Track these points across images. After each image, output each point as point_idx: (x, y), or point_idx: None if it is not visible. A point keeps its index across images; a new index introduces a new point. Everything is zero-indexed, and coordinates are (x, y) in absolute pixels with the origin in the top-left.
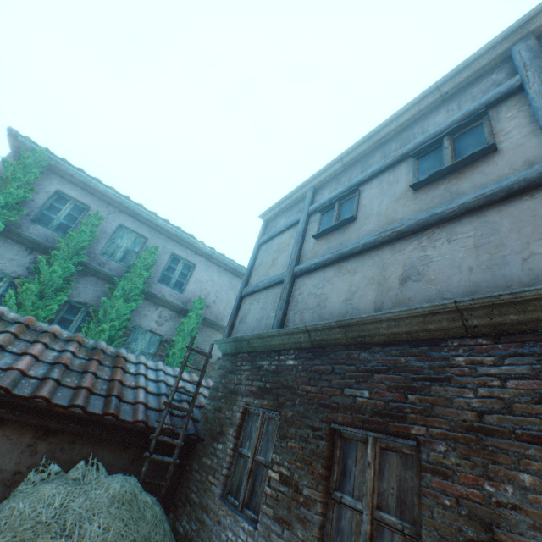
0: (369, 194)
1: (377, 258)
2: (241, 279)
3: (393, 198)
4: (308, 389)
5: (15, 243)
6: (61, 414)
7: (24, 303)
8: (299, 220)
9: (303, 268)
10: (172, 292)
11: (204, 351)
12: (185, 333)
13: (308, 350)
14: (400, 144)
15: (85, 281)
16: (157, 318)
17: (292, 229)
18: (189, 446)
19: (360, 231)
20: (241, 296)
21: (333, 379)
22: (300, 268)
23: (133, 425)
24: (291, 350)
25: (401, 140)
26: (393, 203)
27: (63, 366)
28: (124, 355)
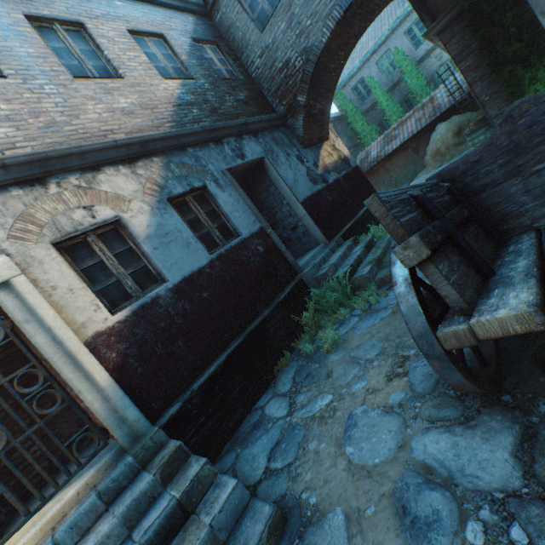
0: None
1: None
2: None
3: None
4: None
5: (369, 114)
6: (428, 126)
7: (393, 120)
8: None
9: None
10: (426, 44)
11: None
12: None
13: None
14: None
15: (396, 92)
16: (435, 61)
17: None
18: None
19: None
20: None
21: None
22: None
23: (447, 109)
24: None
25: None
26: None
27: (417, 120)
28: (432, 95)
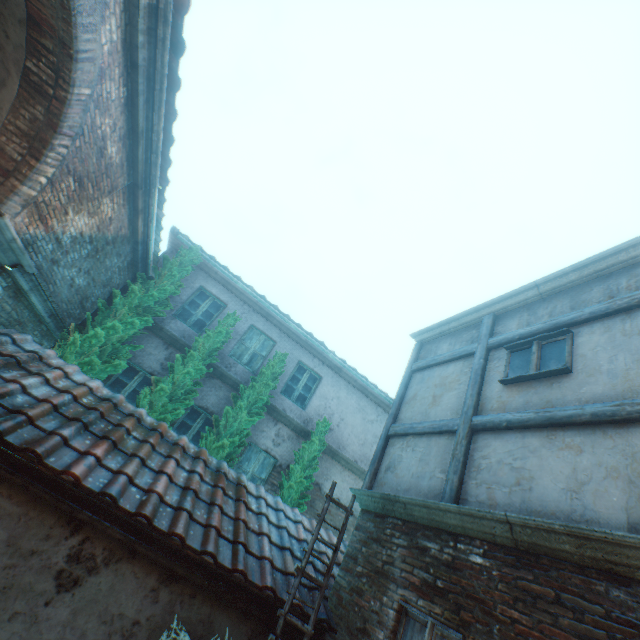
0: (590, 341)
1: (619, 440)
2: (371, 400)
3: (635, 356)
4: (514, 615)
5: (156, 337)
6: (189, 557)
7: (155, 403)
8: (472, 352)
9: (487, 422)
10: (293, 407)
11: (320, 486)
12: (304, 461)
13: (507, 549)
14: (635, 281)
15: (210, 384)
16: (274, 435)
17: (461, 361)
18: (314, 634)
19: (580, 391)
20: (388, 435)
21: (560, 615)
22: (481, 420)
23: (259, 590)
24: (476, 539)
25: (637, 276)
26: (637, 363)
27: (193, 492)
28: (246, 483)
